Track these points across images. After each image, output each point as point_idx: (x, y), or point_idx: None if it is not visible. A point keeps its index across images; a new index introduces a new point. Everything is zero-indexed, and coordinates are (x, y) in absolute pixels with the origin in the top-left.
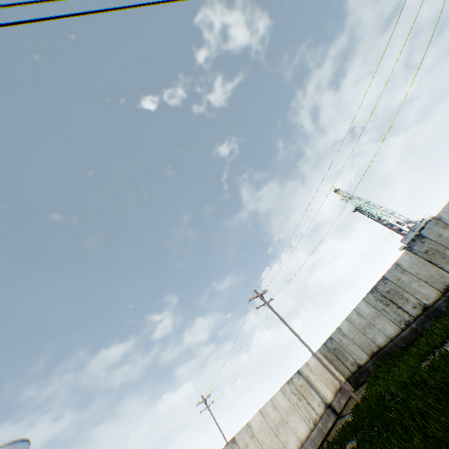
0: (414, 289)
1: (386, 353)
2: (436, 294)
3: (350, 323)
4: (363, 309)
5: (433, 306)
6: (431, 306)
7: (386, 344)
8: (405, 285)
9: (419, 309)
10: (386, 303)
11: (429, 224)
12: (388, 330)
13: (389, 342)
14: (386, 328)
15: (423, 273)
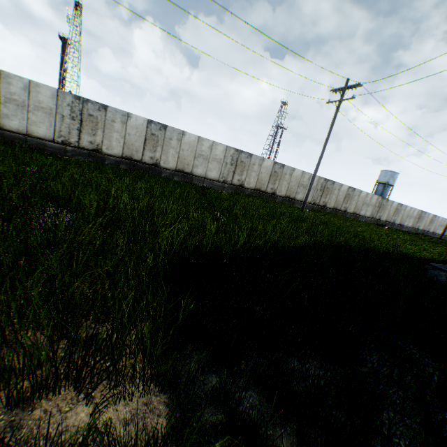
0: (112, 138)
1: (0, 136)
2: (118, 154)
3: (1, 80)
4: (43, 93)
5: (106, 156)
6: (104, 155)
7: (15, 132)
8: (112, 129)
9: (93, 147)
10: (75, 117)
11: (178, 129)
12: (39, 129)
13: (24, 134)
14: (40, 127)
15: (132, 139)
